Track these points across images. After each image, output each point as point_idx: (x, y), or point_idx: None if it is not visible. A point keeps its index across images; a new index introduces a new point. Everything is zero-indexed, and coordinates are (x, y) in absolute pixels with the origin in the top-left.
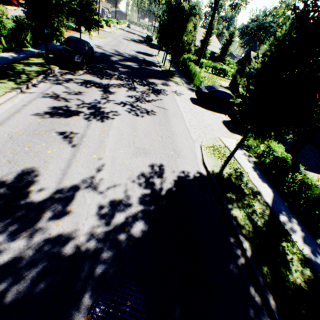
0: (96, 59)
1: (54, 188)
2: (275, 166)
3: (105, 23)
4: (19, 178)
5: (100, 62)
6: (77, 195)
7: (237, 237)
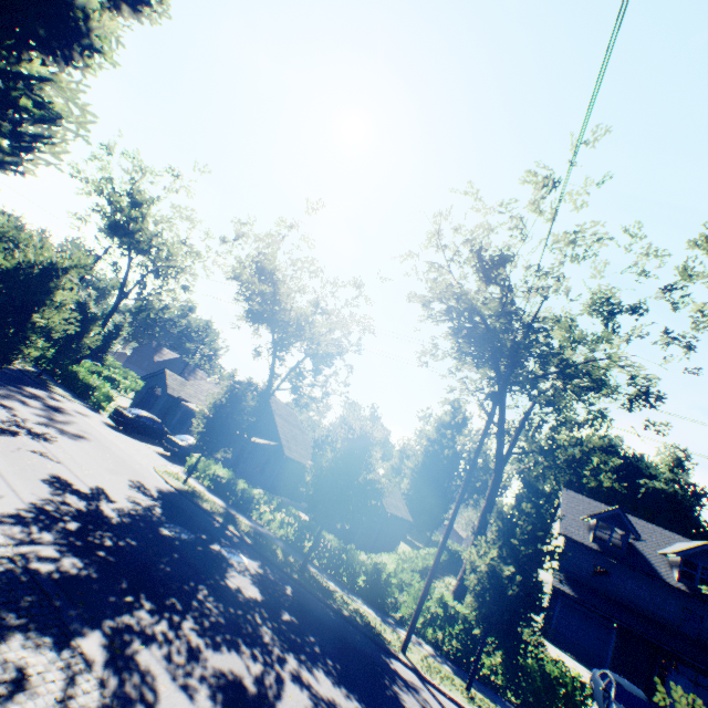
0: None
1: (88, 487)
2: (222, 484)
3: None
4: (59, 480)
5: None
6: (108, 492)
7: (212, 517)
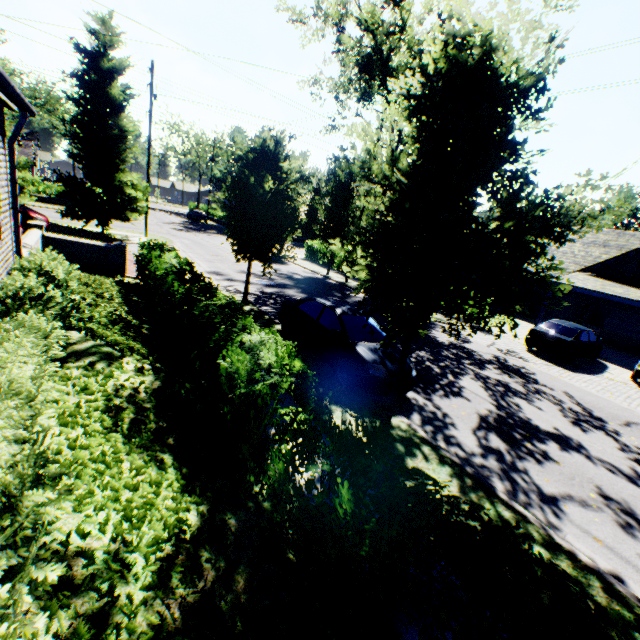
0: None
1: None
2: None
3: None
4: None
5: None
6: None
7: None
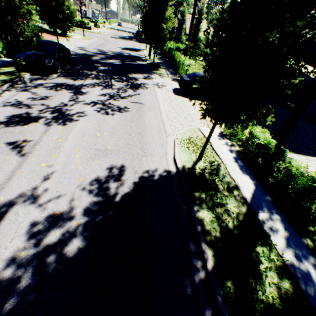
0: (75, 60)
1: None
2: (258, 154)
3: (94, 25)
4: None
5: (79, 63)
6: (9, 213)
7: (199, 245)
